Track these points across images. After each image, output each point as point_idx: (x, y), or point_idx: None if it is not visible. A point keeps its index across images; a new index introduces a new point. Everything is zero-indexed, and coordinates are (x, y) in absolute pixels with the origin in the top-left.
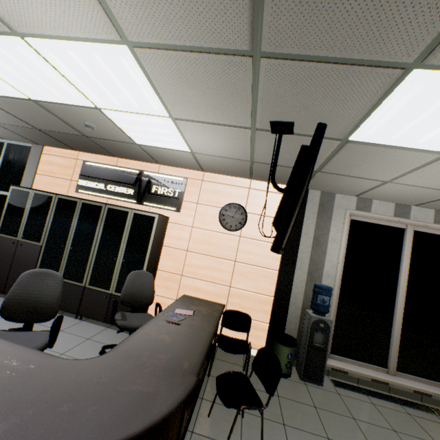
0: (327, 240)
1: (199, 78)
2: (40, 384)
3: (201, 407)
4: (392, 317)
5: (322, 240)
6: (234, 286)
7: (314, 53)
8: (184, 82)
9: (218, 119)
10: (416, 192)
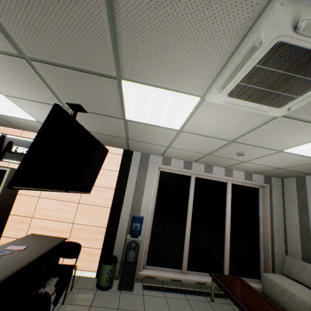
0: (144, 185)
1: (0, 68)
2: None
3: None
4: (185, 233)
5: (141, 184)
6: (76, 222)
7: (61, 63)
8: None
9: (37, 98)
10: (187, 153)
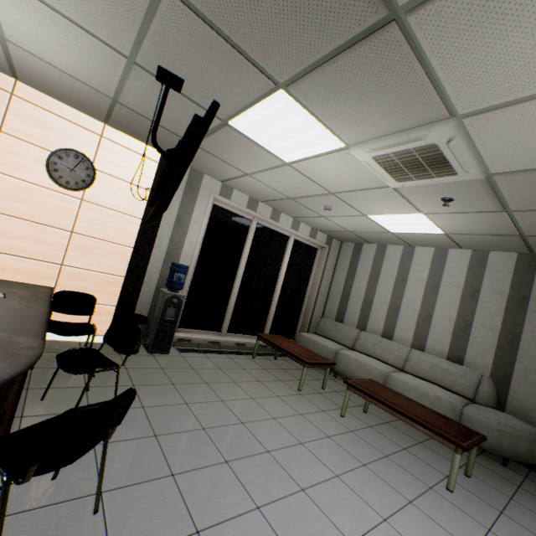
0: (190, 221)
1: None
2: None
3: (28, 396)
4: (231, 292)
5: (185, 220)
6: (69, 264)
7: (220, 27)
8: None
9: (80, 17)
10: (265, 190)
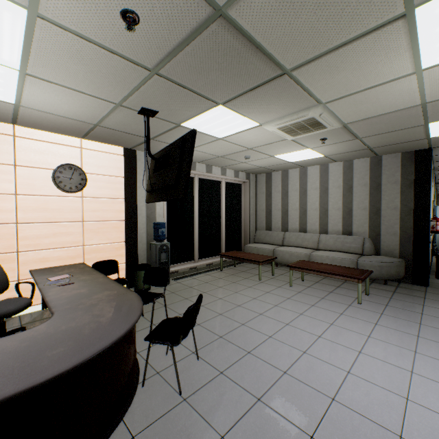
0: None
1: (96, 63)
2: (44, 340)
3: None
4: (194, 231)
5: None
6: (88, 244)
7: (186, 85)
8: (76, 59)
9: (88, 90)
10: (201, 155)
